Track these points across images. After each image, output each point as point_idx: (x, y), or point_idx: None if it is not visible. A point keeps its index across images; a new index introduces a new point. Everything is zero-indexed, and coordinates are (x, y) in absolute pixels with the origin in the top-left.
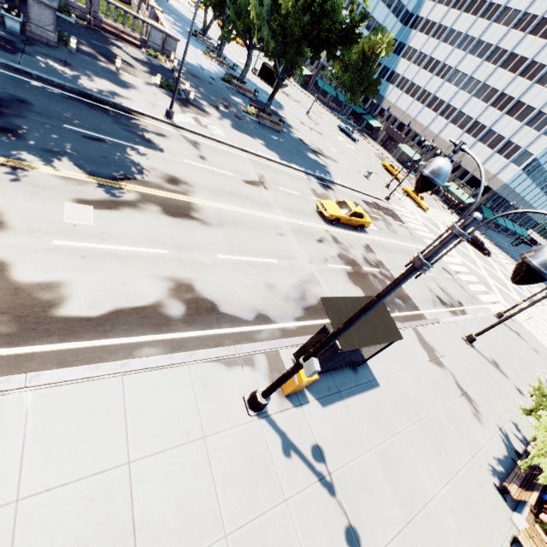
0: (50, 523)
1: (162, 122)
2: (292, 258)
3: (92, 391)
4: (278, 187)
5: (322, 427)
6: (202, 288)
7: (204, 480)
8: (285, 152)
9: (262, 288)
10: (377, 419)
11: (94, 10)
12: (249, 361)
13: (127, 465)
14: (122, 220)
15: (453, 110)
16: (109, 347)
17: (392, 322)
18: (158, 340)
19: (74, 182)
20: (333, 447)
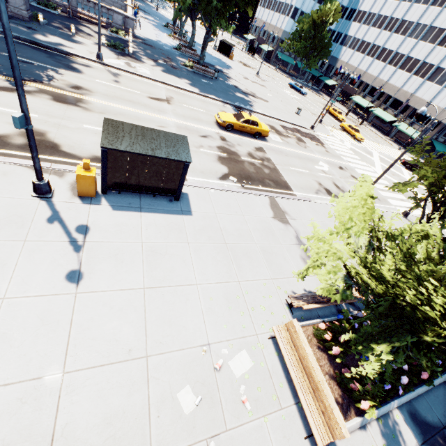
0: None
1: (94, 62)
2: None
3: None
4: (183, 105)
5: (101, 219)
6: (52, 136)
7: None
8: (209, 89)
9: None
10: (169, 230)
11: (73, 6)
12: (60, 174)
13: None
14: (11, 97)
15: (401, 57)
16: None
17: (187, 151)
18: None
19: None
20: (103, 231)
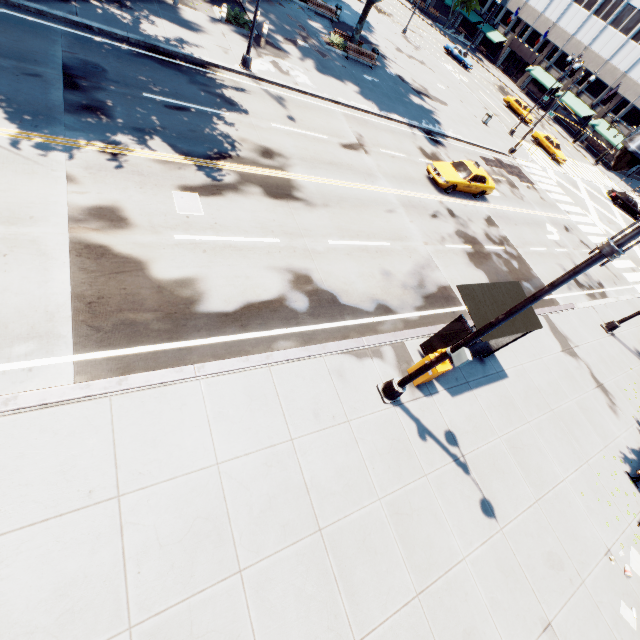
0: (246, 481)
1: (239, 74)
2: (406, 240)
3: (248, 380)
4: (380, 149)
5: (453, 415)
6: (319, 279)
7: (355, 456)
8: (383, 98)
9: (379, 276)
10: (506, 409)
11: None
12: (378, 353)
13: (291, 441)
14: (229, 208)
15: (617, 4)
16: (250, 341)
17: (531, 310)
18: (290, 333)
19: (173, 166)
20: (465, 433)
